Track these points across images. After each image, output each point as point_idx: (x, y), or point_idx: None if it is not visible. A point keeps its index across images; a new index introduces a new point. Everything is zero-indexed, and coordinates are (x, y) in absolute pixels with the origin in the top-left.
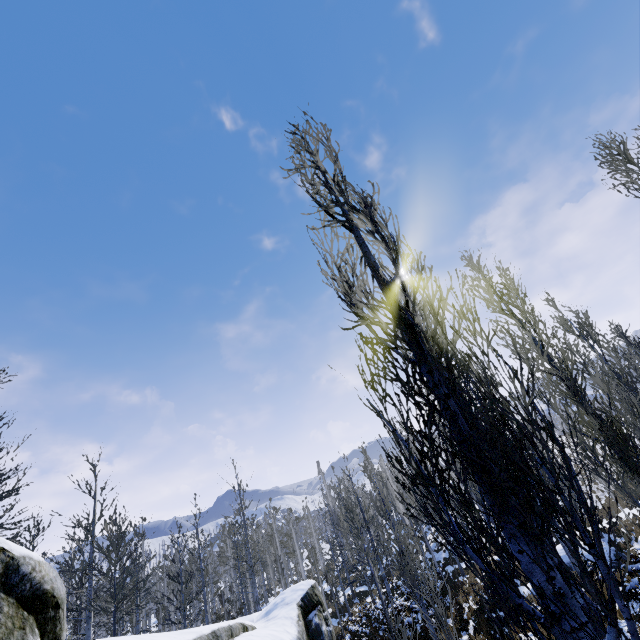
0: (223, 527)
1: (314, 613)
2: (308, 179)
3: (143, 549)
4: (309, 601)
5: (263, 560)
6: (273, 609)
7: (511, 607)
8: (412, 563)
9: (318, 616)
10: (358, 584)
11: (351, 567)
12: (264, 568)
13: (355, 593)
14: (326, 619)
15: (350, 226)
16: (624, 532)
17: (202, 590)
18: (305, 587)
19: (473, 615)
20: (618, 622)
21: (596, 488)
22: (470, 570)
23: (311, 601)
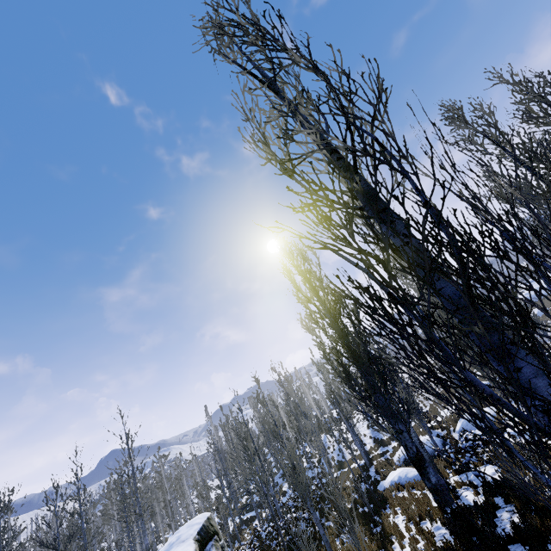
0: (108, 484)
1: (211, 544)
2: (225, 43)
3: (9, 524)
4: (206, 533)
5: (151, 510)
6: (168, 550)
7: (378, 499)
8: (303, 474)
9: (215, 546)
10: (245, 512)
11: (237, 498)
12: (152, 517)
13: (243, 520)
14: (223, 547)
15: (275, 89)
16: (446, 426)
17: (84, 550)
18: (201, 520)
19: (349, 513)
20: (457, 491)
21: (423, 399)
22: (340, 478)
23: (208, 533)
